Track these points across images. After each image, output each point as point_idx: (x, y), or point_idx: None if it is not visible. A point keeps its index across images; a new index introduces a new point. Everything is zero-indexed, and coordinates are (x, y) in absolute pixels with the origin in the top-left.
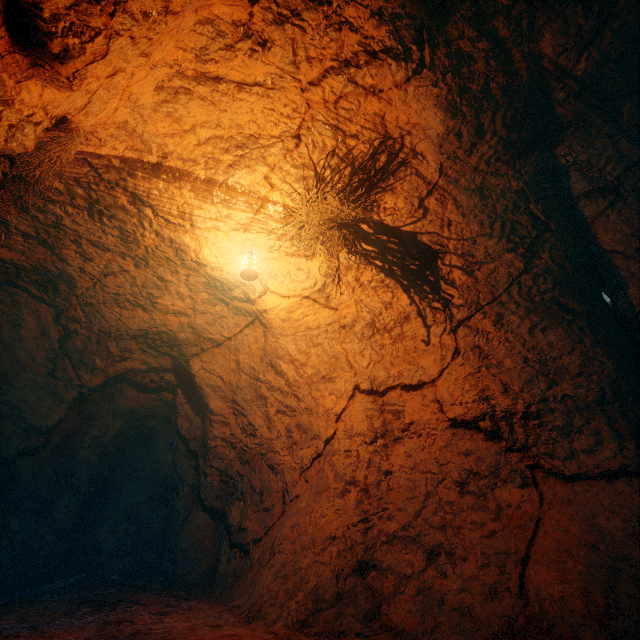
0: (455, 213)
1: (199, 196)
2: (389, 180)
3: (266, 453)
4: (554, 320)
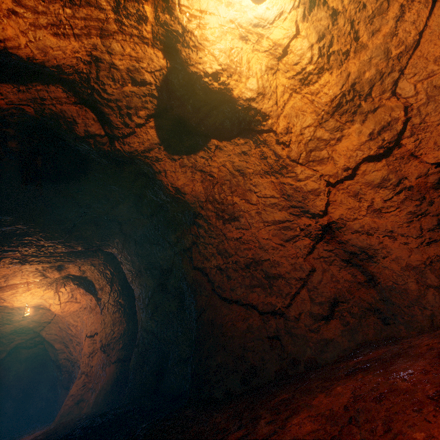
0: (90, 272)
1: (0, 292)
2: (65, 266)
3: (77, 361)
4: (117, 308)
